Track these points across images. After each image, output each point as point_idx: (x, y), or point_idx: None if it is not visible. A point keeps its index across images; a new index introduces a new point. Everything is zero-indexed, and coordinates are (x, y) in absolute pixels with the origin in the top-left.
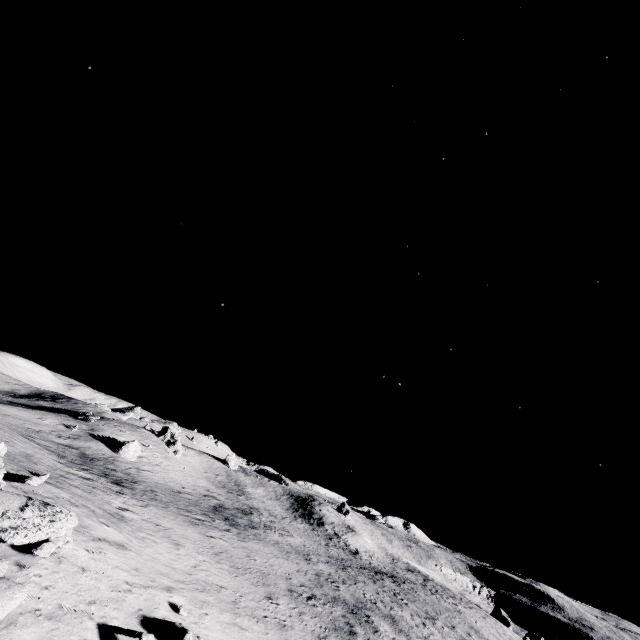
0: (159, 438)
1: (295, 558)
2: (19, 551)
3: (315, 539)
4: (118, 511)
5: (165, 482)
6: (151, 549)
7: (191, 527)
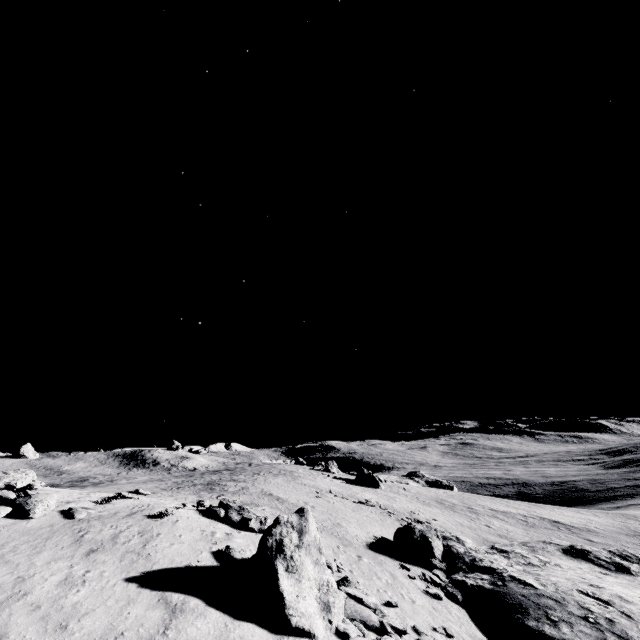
0: None
1: (152, 482)
2: (19, 492)
3: (157, 474)
4: None
5: None
6: None
7: None
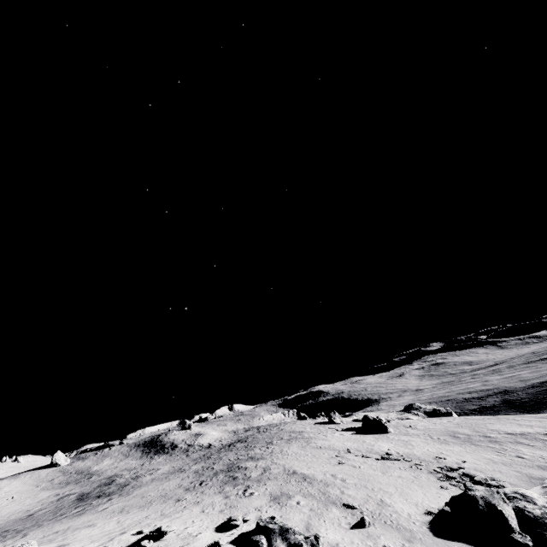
0: None
1: (174, 476)
2: None
3: (177, 459)
4: None
5: (4, 521)
6: (80, 536)
7: (82, 517)
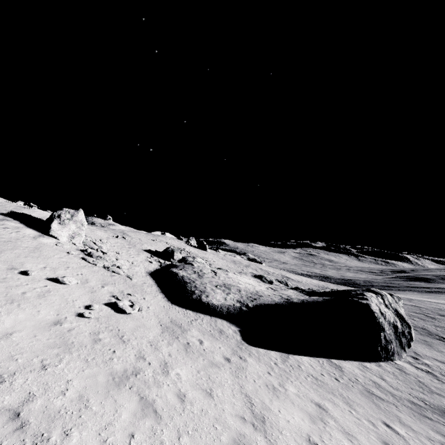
0: None
1: None
2: None
3: None
4: None
5: None
6: None
7: None
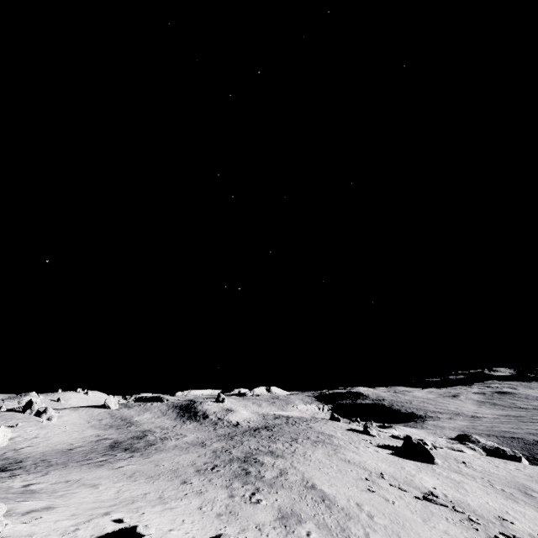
0: (25, 413)
1: (194, 449)
2: None
3: (205, 430)
4: (24, 489)
5: (51, 448)
6: (75, 499)
7: (98, 469)
